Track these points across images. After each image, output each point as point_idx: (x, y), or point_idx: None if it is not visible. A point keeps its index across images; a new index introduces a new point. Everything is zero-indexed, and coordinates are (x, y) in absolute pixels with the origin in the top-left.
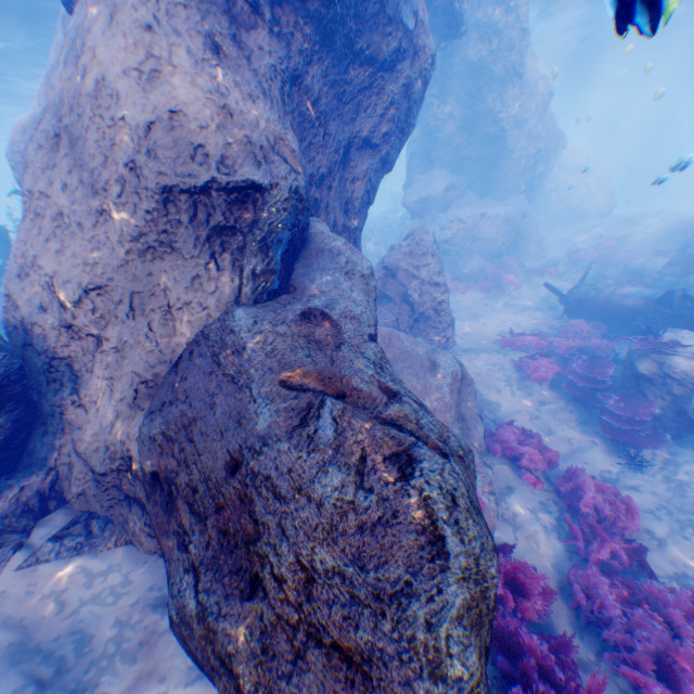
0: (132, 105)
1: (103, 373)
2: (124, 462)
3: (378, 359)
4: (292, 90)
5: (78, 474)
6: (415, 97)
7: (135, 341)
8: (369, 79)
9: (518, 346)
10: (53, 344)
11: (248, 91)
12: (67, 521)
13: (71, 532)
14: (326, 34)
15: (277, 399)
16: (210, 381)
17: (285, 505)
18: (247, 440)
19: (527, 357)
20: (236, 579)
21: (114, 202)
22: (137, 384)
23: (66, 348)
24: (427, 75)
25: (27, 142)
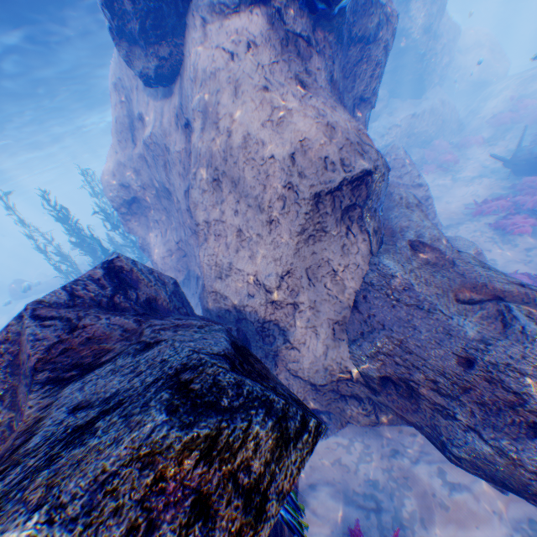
0: (275, 146)
1: (304, 324)
2: (341, 375)
3: (480, 264)
4: (330, 88)
5: (296, 388)
6: (388, 51)
7: (318, 298)
8: (359, 54)
9: (487, 212)
10: (261, 314)
11: (330, 106)
12: None
13: None
14: (340, 35)
15: (466, 313)
16: (396, 311)
17: (532, 378)
18: (466, 344)
19: (502, 219)
20: (512, 427)
21: (279, 214)
22: (331, 325)
23: (270, 314)
24: (394, 31)
25: (117, 180)
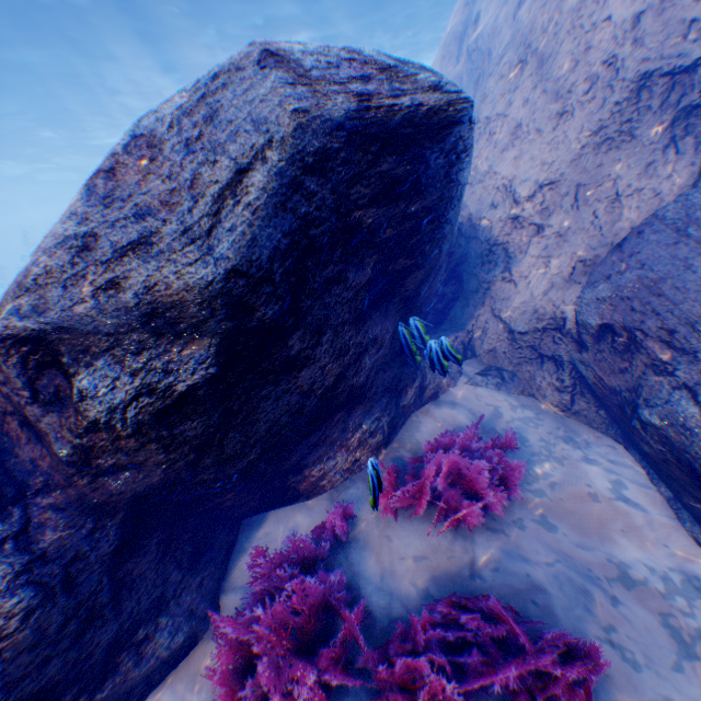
0: (618, 3)
1: (537, 254)
2: (551, 324)
3: None
4: None
5: (491, 336)
6: None
7: (573, 226)
8: None
9: None
10: (493, 233)
11: None
12: (480, 368)
13: (488, 374)
14: None
15: None
16: (675, 251)
17: None
18: None
19: None
20: None
21: (578, 103)
22: (571, 262)
23: (504, 236)
24: None
25: None
